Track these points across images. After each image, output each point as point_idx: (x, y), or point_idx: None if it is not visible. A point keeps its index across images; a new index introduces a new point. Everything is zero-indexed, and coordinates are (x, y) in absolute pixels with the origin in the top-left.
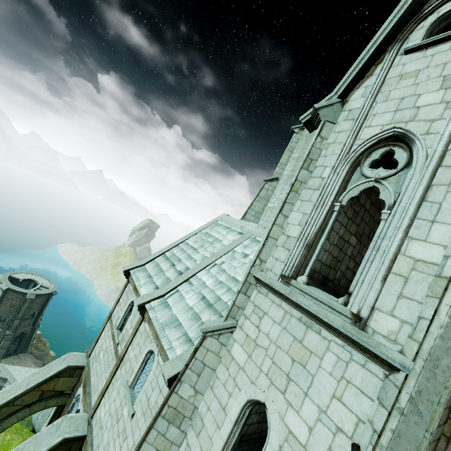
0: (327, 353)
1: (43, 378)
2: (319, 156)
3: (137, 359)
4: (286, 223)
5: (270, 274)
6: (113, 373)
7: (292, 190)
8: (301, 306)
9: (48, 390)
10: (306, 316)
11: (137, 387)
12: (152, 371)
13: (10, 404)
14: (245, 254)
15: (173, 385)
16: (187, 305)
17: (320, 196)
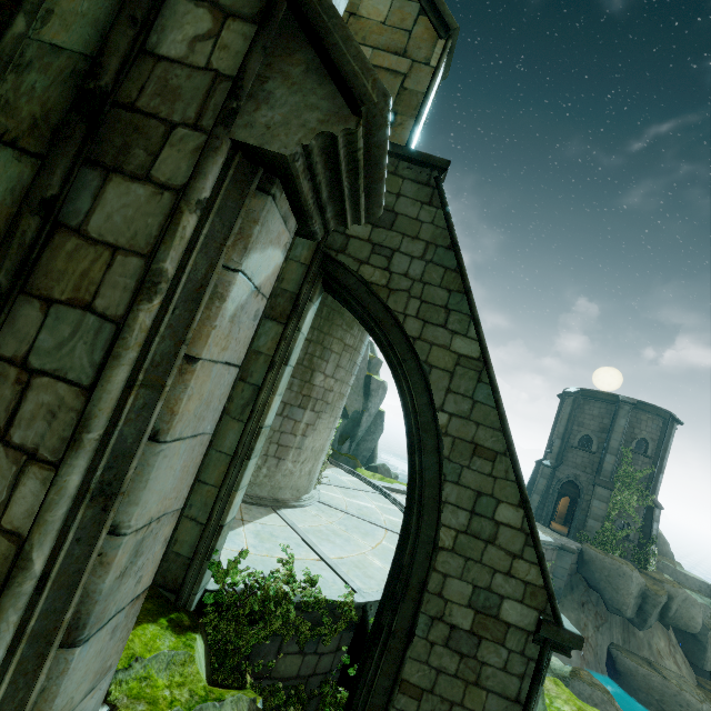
0: None
1: None
2: None
3: None
4: None
5: None
6: None
7: None
8: None
9: None
10: None
11: None
12: None
13: None
14: None
15: None
16: None
17: None
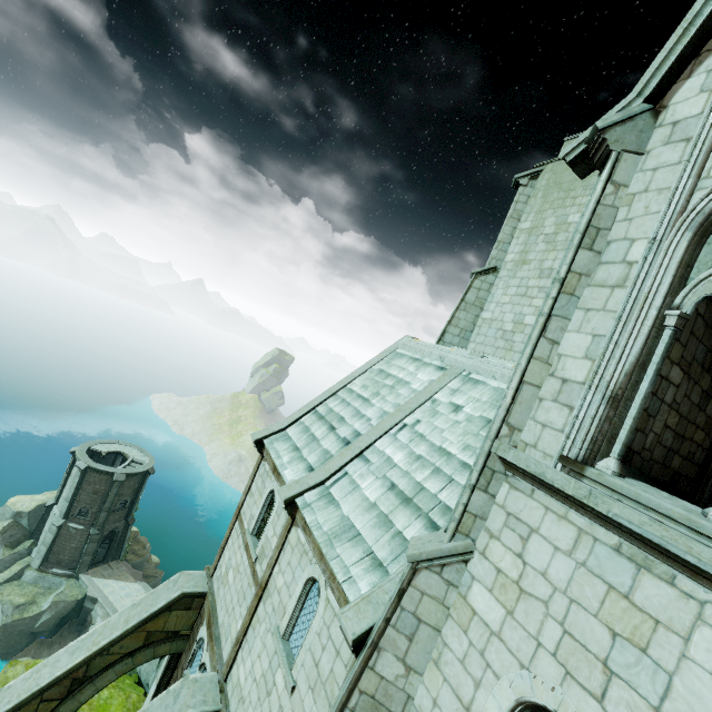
0: (699, 628)
1: (147, 612)
2: (613, 220)
3: (290, 589)
4: (556, 355)
5: (535, 454)
6: (253, 609)
7: (562, 291)
8: (622, 524)
9: (157, 631)
10: (634, 543)
11: (294, 636)
12: (318, 614)
13: (105, 652)
14: (456, 406)
15: (366, 654)
16: (366, 499)
17: (629, 300)
